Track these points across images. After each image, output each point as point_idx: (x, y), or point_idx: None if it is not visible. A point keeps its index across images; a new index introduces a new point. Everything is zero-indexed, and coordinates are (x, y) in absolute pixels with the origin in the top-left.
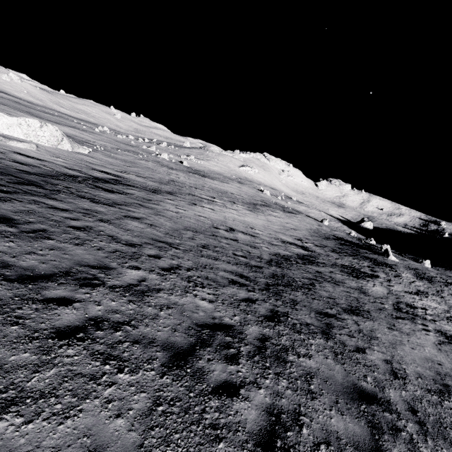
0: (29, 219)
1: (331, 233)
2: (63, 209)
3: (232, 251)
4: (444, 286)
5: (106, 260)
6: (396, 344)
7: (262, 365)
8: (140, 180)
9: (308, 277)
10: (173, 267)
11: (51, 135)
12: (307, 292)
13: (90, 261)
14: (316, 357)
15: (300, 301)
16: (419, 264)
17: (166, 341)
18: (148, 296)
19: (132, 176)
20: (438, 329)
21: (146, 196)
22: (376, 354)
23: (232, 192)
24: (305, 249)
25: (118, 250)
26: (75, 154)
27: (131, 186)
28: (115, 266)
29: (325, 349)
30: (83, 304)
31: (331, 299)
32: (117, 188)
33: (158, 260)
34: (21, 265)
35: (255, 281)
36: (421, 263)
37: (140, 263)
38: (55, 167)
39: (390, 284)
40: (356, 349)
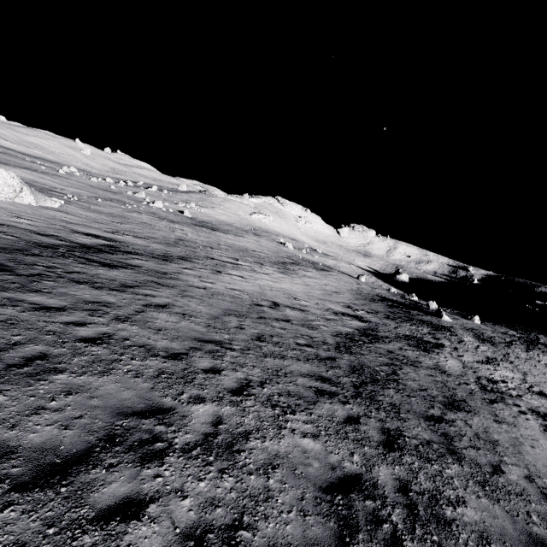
0: (12, 338)
1: (374, 292)
2: (58, 308)
3: (292, 339)
4: (507, 348)
5: (155, 394)
6: (517, 445)
7: (431, 542)
8: (140, 243)
9: (385, 363)
10: (243, 384)
11: (4, 185)
12: (398, 387)
13: (134, 403)
14: (469, 499)
15: (399, 404)
16: (470, 321)
17: (305, 543)
18: (239, 452)
19: (128, 237)
20: (530, 408)
21: (158, 268)
22: (513, 471)
23: (253, 249)
24: (360, 320)
25: (162, 370)
26: (41, 209)
27: (134, 254)
28: (171, 404)
29: (468, 480)
30: (161, 503)
31: (424, 392)
32: (117, 259)
33: (220, 377)
34: (31, 442)
35: (340, 384)
36: (470, 320)
37: (200, 389)
38: (20, 233)
39: (459, 354)
40: (493, 469)
